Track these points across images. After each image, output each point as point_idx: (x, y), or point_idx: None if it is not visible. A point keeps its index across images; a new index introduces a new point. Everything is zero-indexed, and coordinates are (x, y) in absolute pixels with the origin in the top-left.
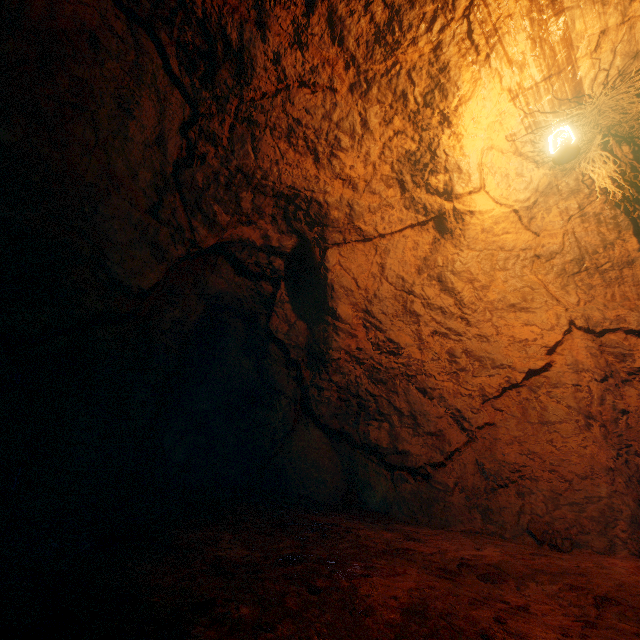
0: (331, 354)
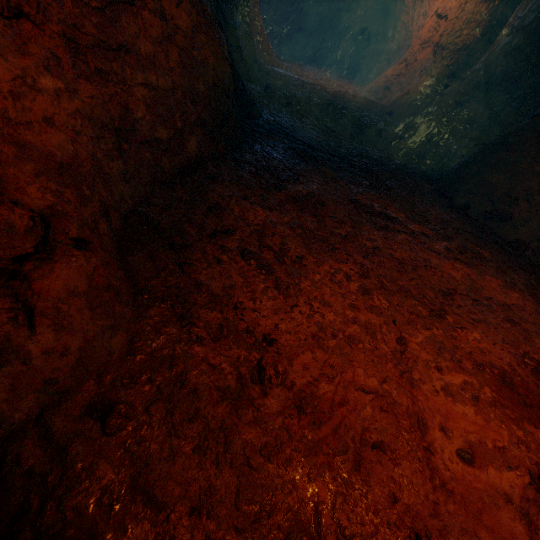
0: (398, 25)
